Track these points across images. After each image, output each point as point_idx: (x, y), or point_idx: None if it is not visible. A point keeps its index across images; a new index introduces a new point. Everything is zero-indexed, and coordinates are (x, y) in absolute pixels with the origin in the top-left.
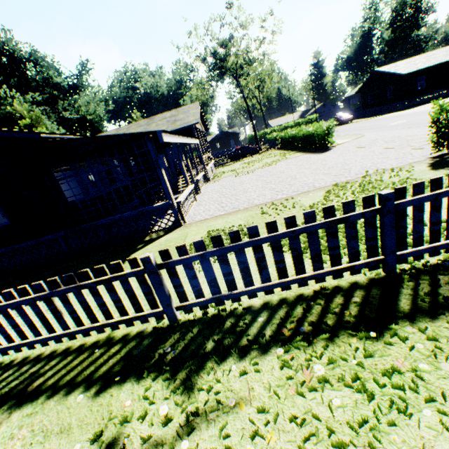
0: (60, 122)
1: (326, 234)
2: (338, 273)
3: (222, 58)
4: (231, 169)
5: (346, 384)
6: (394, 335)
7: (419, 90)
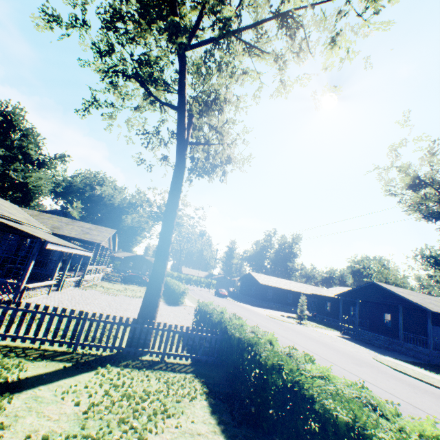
0: (1, 174)
1: (58, 320)
2: (53, 342)
3: (162, 211)
4: (110, 287)
5: (1, 364)
6: (40, 361)
7: (268, 297)
